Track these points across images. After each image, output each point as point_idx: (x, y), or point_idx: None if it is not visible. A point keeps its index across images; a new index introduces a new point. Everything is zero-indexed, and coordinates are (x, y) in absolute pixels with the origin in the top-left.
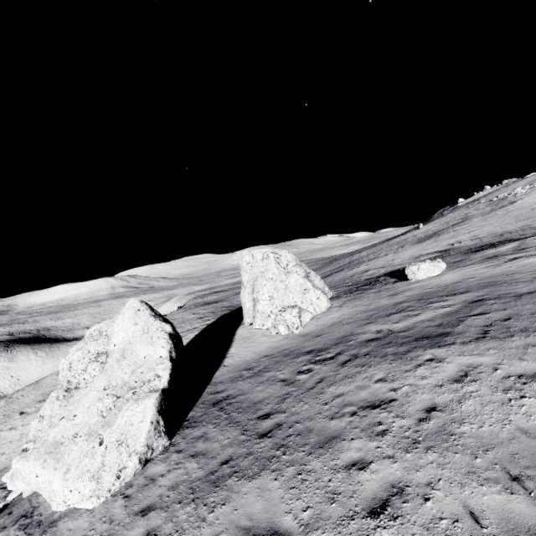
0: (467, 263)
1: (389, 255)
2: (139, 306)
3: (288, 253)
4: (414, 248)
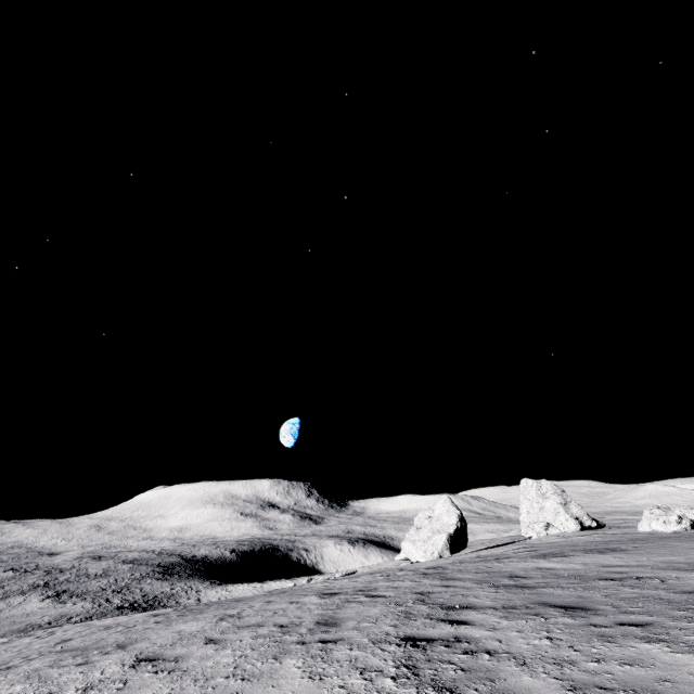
0: None
1: None
2: (446, 498)
3: (549, 483)
4: None
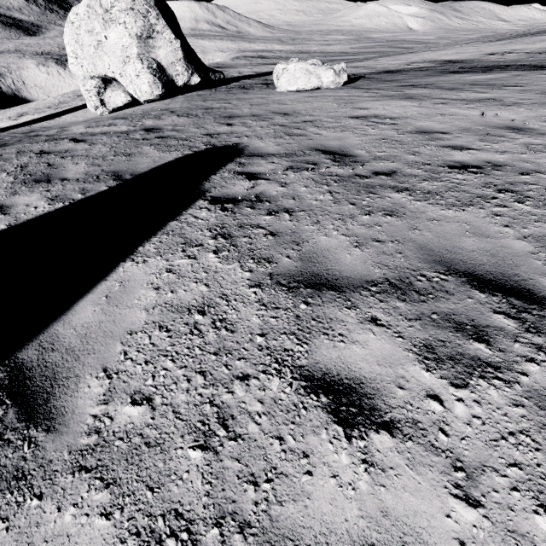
0: (374, 85)
1: (425, 51)
2: None
3: None
4: (462, 48)
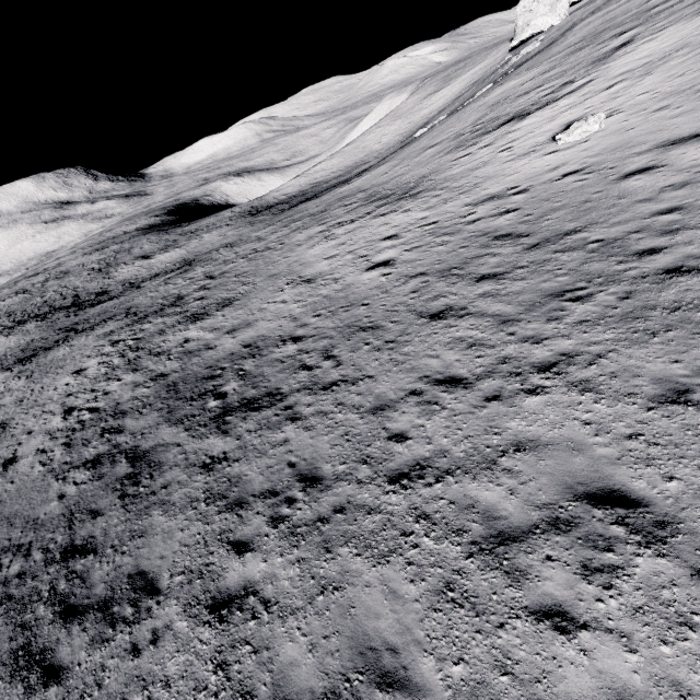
0: None
1: None
2: None
3: None
4: None
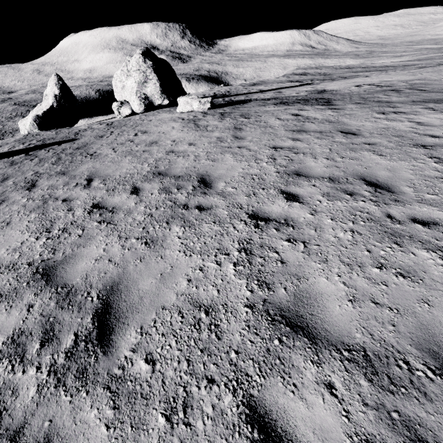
0: (215, 111)
1: (359, 77)
2: (53, 77)
3: (137, 58)
4: (377, 76)
